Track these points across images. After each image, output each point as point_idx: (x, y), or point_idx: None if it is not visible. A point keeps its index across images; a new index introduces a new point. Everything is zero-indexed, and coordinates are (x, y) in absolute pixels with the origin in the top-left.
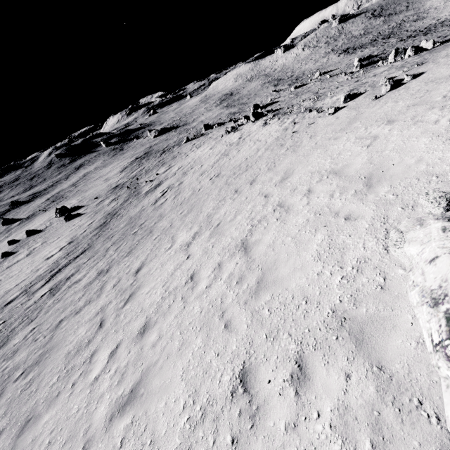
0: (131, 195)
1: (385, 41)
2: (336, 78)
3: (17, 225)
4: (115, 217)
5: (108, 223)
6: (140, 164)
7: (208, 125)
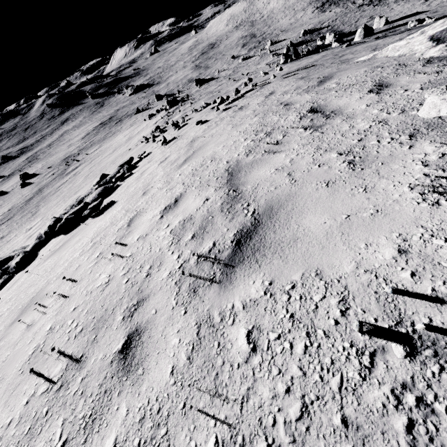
0: (61, 172)
1: (355, 0)
2: (268, 58)
3: (0, 182)
4: (39, 194)
5: (33, 198)
6: (96, 133)
7: (160, 95)
